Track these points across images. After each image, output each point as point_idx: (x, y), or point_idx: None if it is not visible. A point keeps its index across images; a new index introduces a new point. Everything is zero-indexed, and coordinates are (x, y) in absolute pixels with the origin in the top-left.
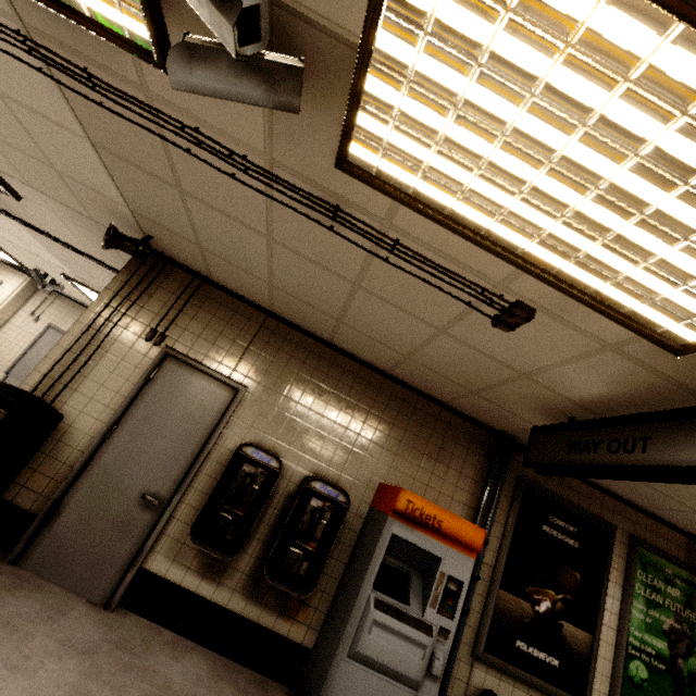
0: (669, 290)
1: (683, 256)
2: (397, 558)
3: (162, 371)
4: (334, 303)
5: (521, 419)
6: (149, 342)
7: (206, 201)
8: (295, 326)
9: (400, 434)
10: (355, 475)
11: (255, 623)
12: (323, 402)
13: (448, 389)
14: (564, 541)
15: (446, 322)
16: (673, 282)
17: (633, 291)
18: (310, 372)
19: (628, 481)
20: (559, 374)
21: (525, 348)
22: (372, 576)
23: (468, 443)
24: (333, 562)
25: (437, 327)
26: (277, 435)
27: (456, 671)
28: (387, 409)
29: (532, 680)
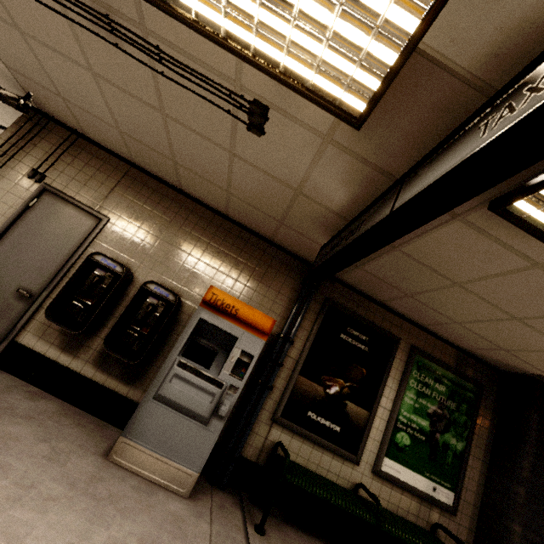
0: (321, 50)
1: (309, 1)
2: (209, 340)
3: (40, 202)
4: (162, 141)
5: (318, 245)
6: (32, 180)
7: (38, 38)
8: (153, 176)
9: (233, 261)
10: (192, 288)
11: (101, 385)
12: (171, 234)
13: (266, 224)
14: (357, 346)
15: (229, 141)
16: (319, 37)
17: (303, 59)
18: (163, 211)
19: (404, 298)
20: (315, 183)
21: (284, 157)
22: (180, 346)
23: (287, 271)
24: (168, 348)
25: (228, 150)
26: (132, 255)
27: (258, 429)
28: (224, 242)
29: (316, 438)
